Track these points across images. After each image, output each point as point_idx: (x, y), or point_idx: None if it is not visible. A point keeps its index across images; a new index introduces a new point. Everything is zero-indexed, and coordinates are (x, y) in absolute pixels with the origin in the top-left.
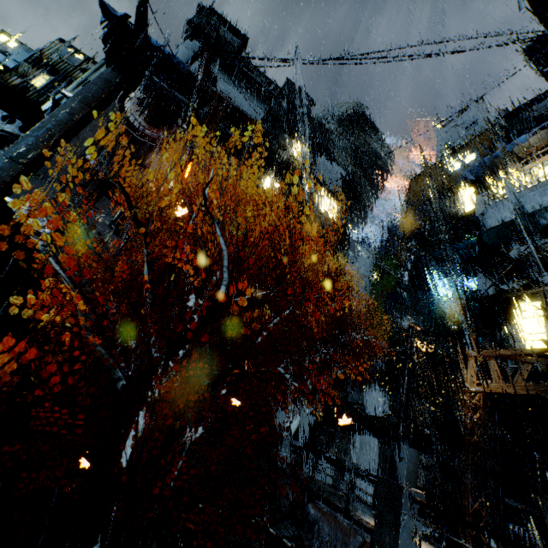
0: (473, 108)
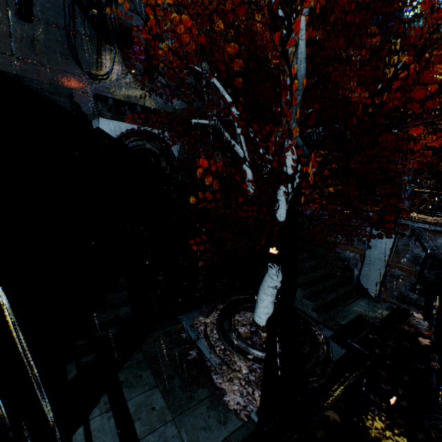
0: None
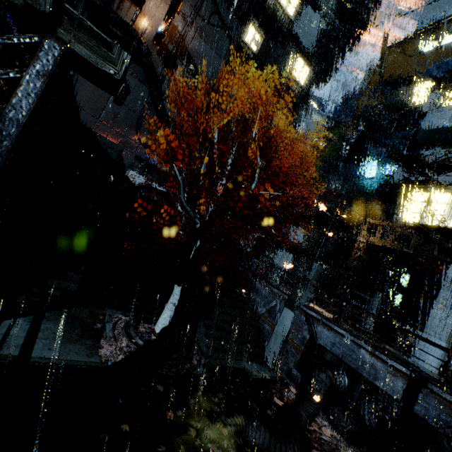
0: None
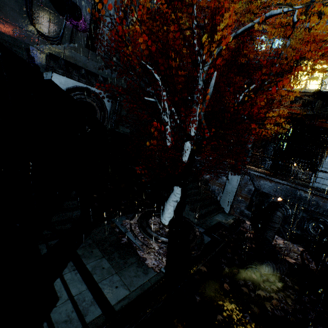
0: None
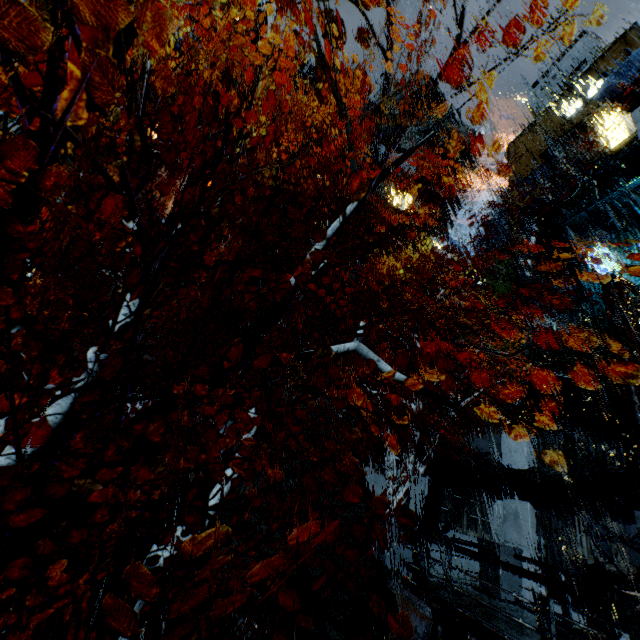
0: (576, 47)
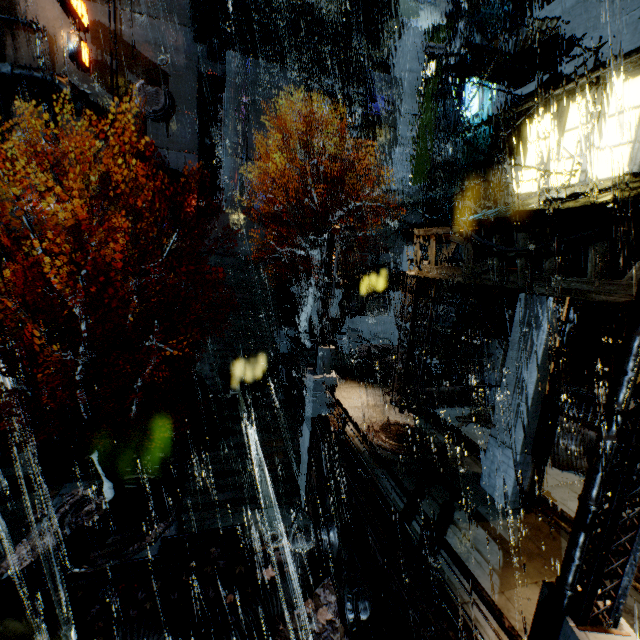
0: None
